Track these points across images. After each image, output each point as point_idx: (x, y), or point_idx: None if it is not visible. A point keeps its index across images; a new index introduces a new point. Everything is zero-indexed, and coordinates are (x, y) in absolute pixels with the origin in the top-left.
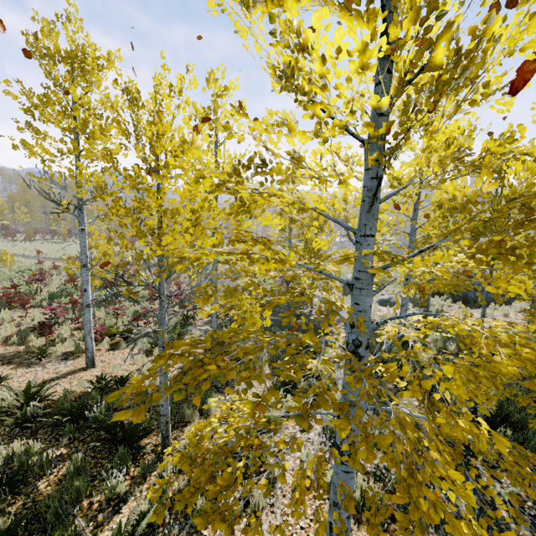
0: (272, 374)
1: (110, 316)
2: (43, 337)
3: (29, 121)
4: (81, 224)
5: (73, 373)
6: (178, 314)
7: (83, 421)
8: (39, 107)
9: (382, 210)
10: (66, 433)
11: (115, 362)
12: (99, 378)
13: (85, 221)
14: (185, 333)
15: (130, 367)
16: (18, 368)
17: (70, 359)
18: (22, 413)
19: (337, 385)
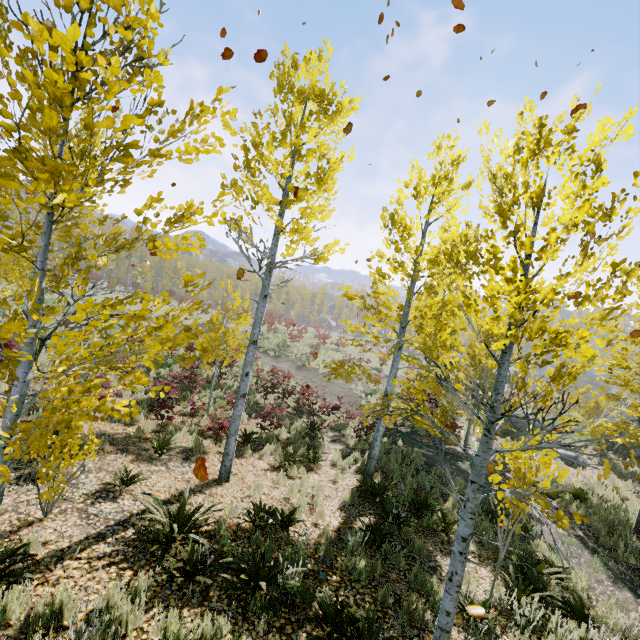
0: (482, 554)
1: (219, 404)
2: (150, 418)
3: (249, 160)
4: (265, 290)
5: (207, 485)
6: (302, 420)
7: (277, 592)
8: (267, 146)
9: (638, 340)
10: (252, 607)
11: (249, 478)
12: (258, 508)
13: (269, 286)
14: (316, 450)
15: (272, 491)
16: (139, 463)
17: (193, 461)
18: (189, 553)
19: (590, 600)
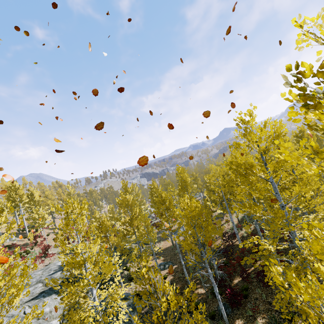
0: None
1: None
2: None
3: None
4: None
5: None
6: None
7: None
8: None
9: None
10: None
11: None
12: None
13: None
14: None
15: None
16: None
17: None
18: None
19: None
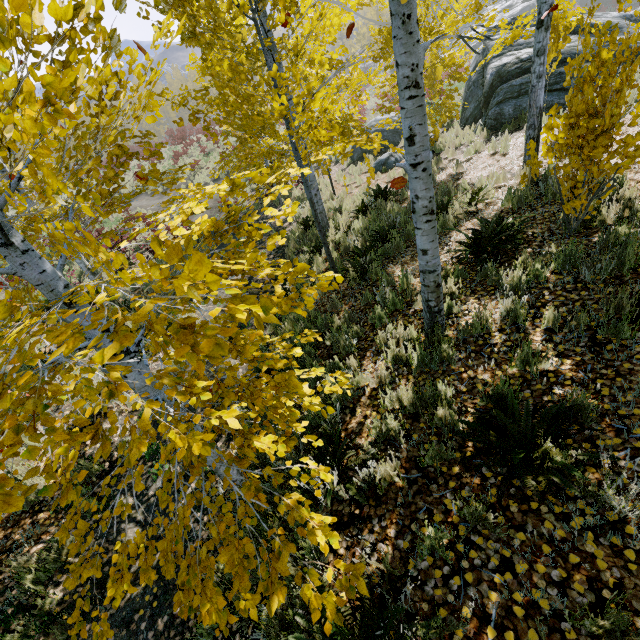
0: None
1: None
2: None
3: None
4: None
5: None
6: None
7: None
8: None
9: None
10: None
11: None
12: None
13: None
14: None
15: None
16: None
17: None
18: None
19: None
